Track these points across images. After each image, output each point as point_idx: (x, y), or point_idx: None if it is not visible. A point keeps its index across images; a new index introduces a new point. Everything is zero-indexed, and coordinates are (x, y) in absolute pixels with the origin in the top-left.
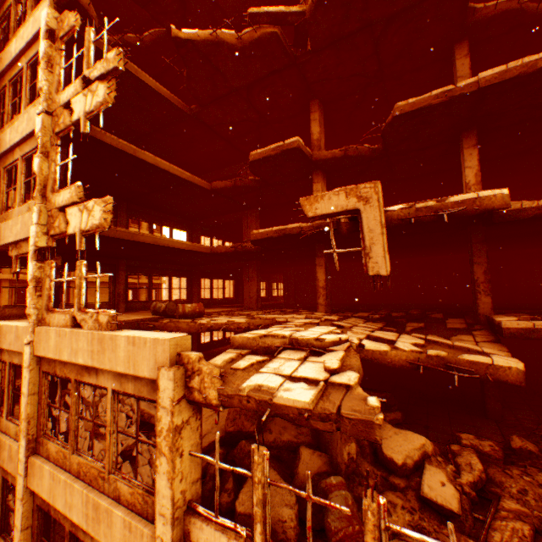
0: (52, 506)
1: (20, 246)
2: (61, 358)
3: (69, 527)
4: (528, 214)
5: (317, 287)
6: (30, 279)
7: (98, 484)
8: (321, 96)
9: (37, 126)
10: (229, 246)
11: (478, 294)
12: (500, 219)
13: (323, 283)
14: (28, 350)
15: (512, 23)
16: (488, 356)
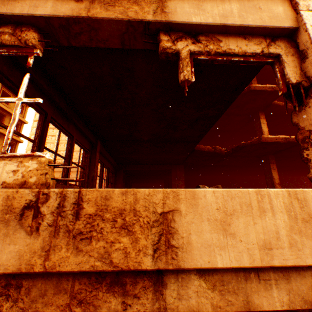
0: None
1: (211, 38)
2: None
3: None
4: None
5: (274, 183)
6: None
7: None
8: (258, 74)
9: None
10: (209, 147)
11: None
12: None
13: (278, 180)
14: None
15: None
16: None
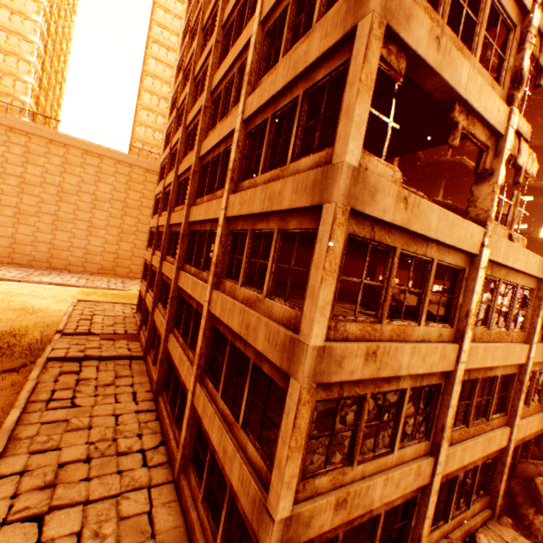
0: (470, 373)
1: (472, 121)
2: (506, 264)
3: (481, 376)
4: None
5: None
6: (499, 183)
7: (503, 340)
8: None
9: (534, 17)
10: None
11: None
12: None
13: None
14: (487, 252)
15: (461, 142)
16: None
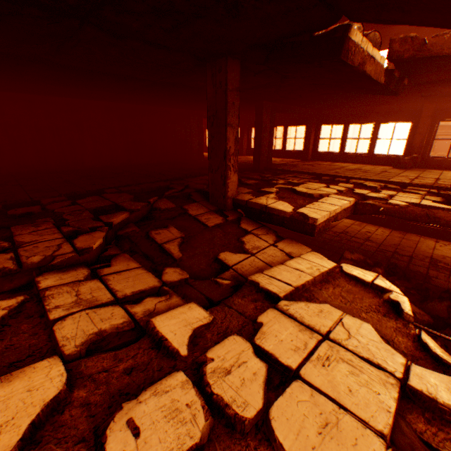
0: None
1: None
2: None
3: None
4: (358, 61)
5: None
6: None
7: None
8: None
9: None
10: None
11: (230, 171)
12: (346, 57)
13: None
14: None
15: None
16: (359, 280)
